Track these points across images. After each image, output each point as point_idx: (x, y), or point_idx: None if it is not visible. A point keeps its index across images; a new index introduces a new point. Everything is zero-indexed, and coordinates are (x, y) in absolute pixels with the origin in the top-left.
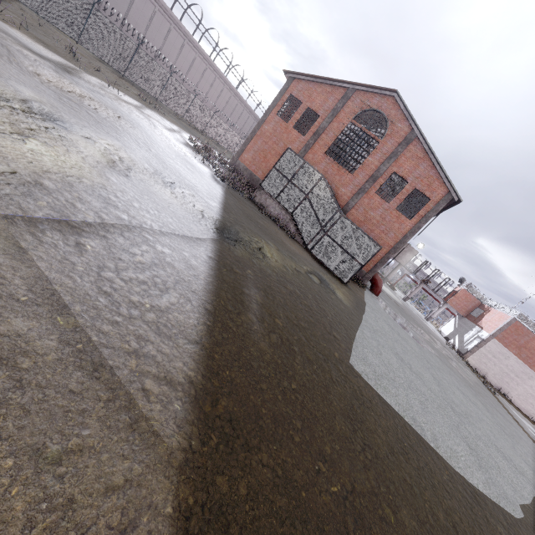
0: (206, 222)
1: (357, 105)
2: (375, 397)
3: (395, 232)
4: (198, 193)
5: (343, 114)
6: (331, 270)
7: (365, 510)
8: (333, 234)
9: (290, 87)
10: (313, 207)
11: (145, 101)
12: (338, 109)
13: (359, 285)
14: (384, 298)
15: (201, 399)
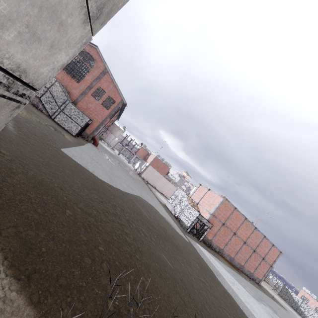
0: None
1: None
2: (70, 158)
3: (102, 115)
4: None
5: None
6: (66, 129)
7: (51, 165)
8: (66, 111)
9: None
10: (53, 96)
11: None
12: None
13: (86, 140)
14: (102, 149)
15: None
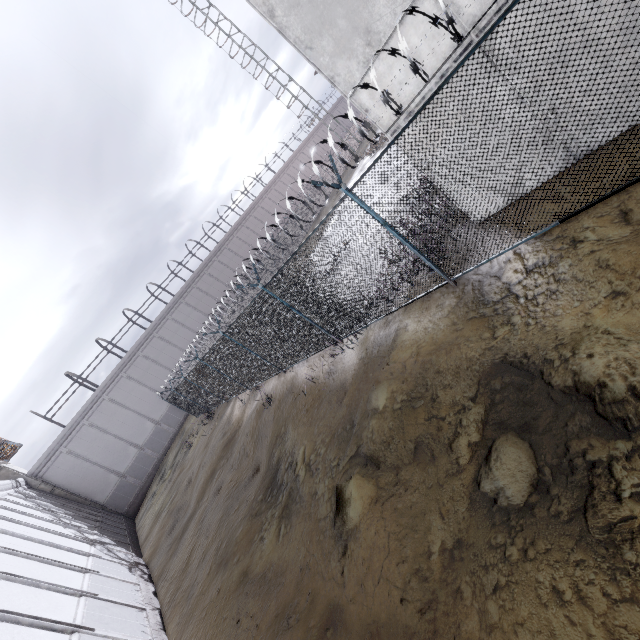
0: None
1: None
2: None
3: None
4: None
5: None
6: None
7: None
8: None
9: None
10: None
11: (338, 195)
12: None
13: None
14: None
15: None
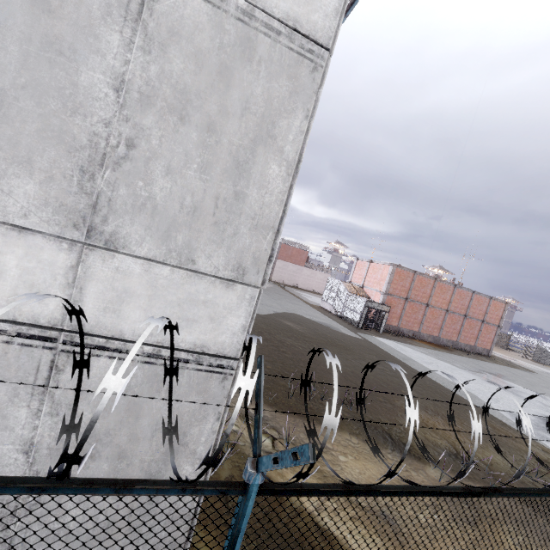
0: None
1: None
2: None
3: None
4: None
5: None
6: None
7: None
8: None
9: None
10: None
11: None
12: None
13: None
14: None
15: None
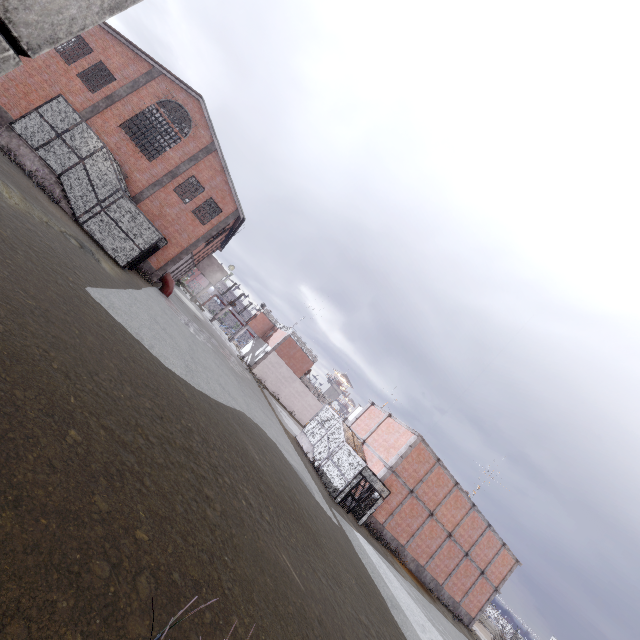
0: None
1: (162, 91)
2: (103, 311)
3: (190, 235)
4: None
5: (146, 92)
6: (107, 250)
7: (54, 319)
8: (113, 213)
9: None
10: (89, 176)
11: None
12: (141, 84)
13: (147, 281)
14: (177, 304)
15: None
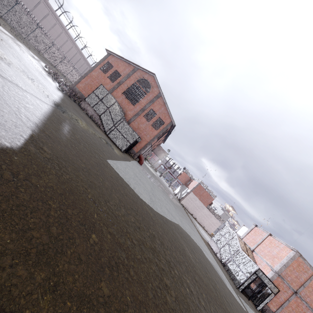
0: (49, 99)
1: (138, 75)
2: (113, 170)
3: (150, 135)
4: (47, 88)
5: (132, 77)
6: (116, 145)
7: (92, 173)
8: (119, 128)
9: (108, 57)
10: (110, 114)
11: (16, 36)
12: (130, 75)
13: (132, 158)
14: (145, 168)
15: (39, 128)
